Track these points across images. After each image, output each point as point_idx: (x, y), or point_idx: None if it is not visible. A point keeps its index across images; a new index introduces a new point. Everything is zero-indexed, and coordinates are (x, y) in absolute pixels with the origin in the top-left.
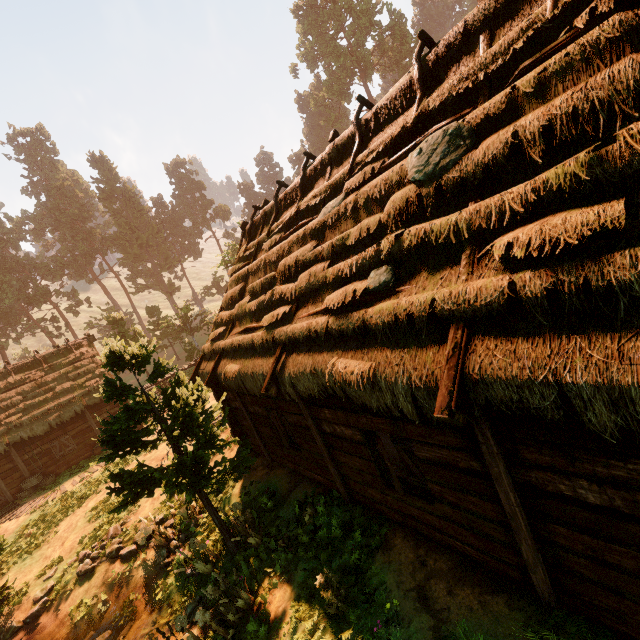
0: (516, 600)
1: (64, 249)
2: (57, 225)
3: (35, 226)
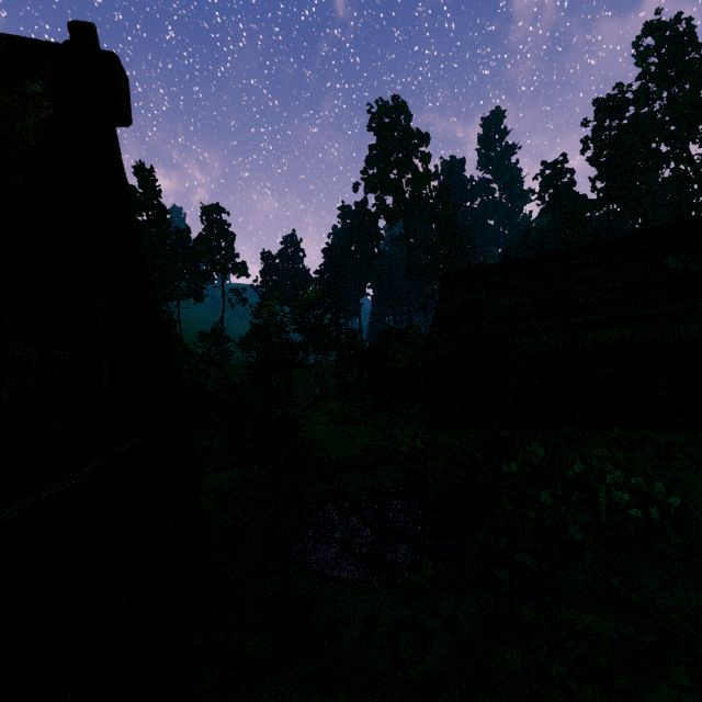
0: None
1: None
2: None
3: None
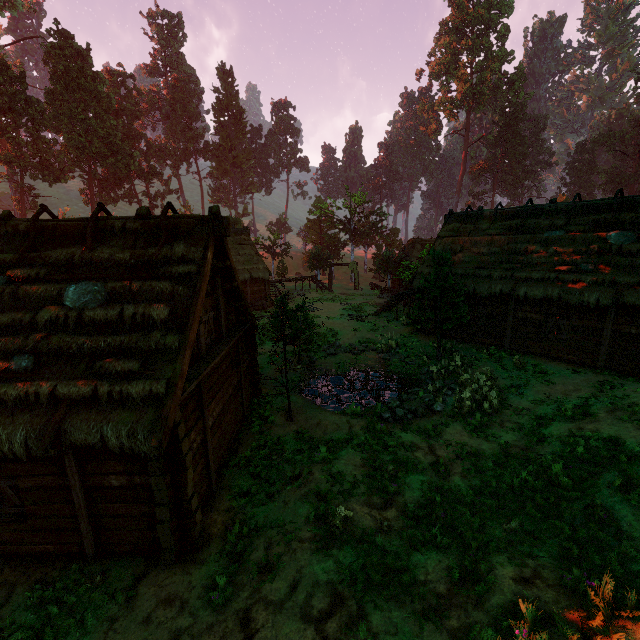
0: (589, 368)
1: (168, 138)
2: (169, 114)
3: (148, 106)
